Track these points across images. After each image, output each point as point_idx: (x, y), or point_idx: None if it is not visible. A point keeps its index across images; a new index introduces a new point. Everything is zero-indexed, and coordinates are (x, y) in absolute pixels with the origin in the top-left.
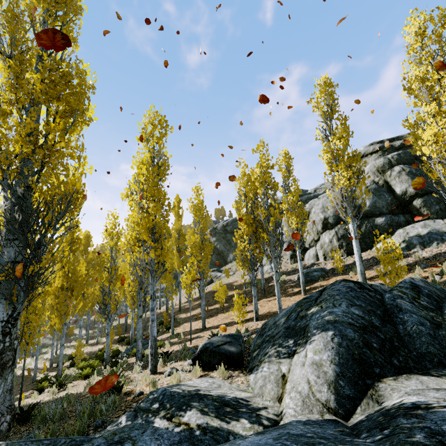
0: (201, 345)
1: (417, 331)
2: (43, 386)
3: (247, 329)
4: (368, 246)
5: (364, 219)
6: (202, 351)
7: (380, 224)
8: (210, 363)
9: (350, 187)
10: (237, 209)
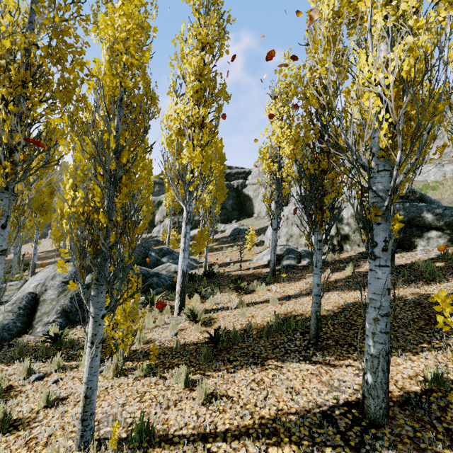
0: None
1: (151, 261)
2: None
3: None
4: None
5: None
6: None
7: (196, 220)
8: None
9: (173, 200)
10: None
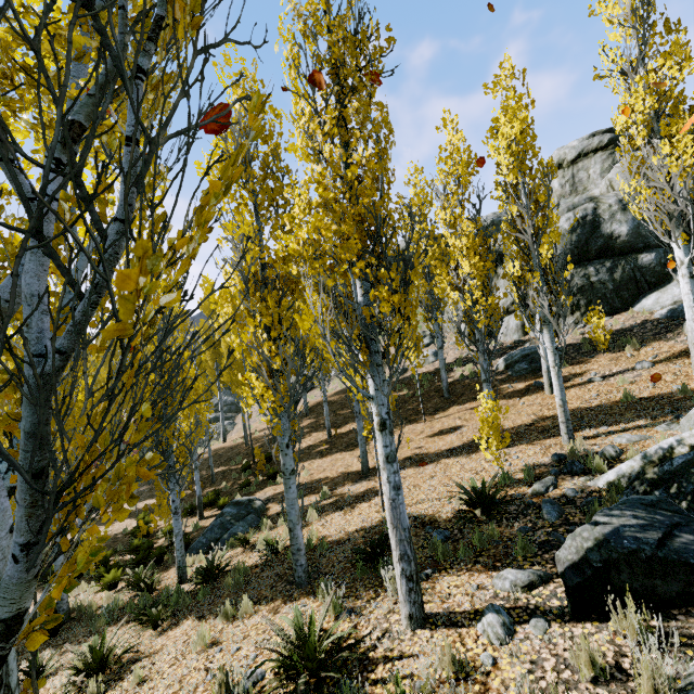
0: (585, 541)
1: None
2: (39, 660)
3: (528, 470)
4: (625, 304)
5: (616, 257)
6: (614, 562)
7: (647, 265)
8: (648, 593)
9: None
10: (448, 224)
